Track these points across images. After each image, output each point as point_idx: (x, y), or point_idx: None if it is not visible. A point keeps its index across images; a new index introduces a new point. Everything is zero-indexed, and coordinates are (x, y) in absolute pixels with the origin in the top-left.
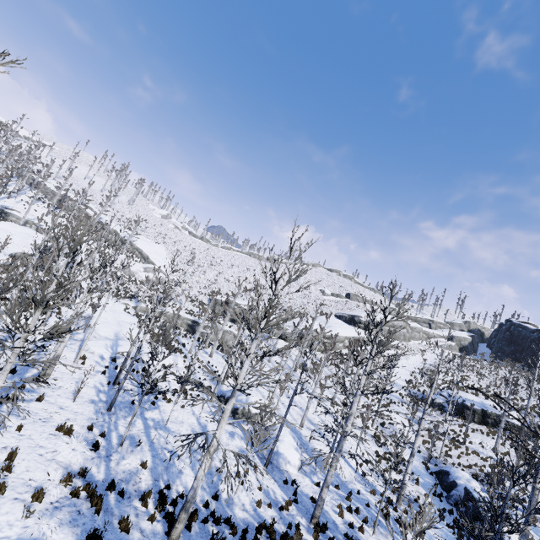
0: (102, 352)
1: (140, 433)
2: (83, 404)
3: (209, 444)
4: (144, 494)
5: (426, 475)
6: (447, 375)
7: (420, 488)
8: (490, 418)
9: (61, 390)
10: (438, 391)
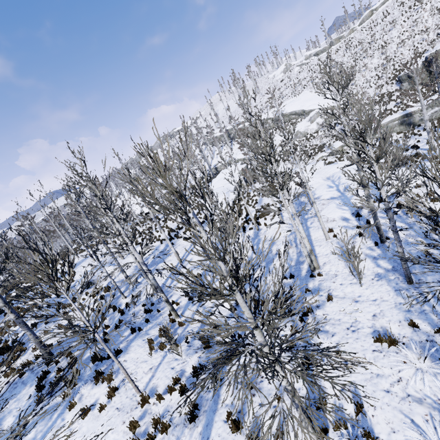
0: (340, 214)
1: None
2: (372, 285)
3: None
4: None
5: None
6: None
7: None
8: None
9: (338, 277)
10: None
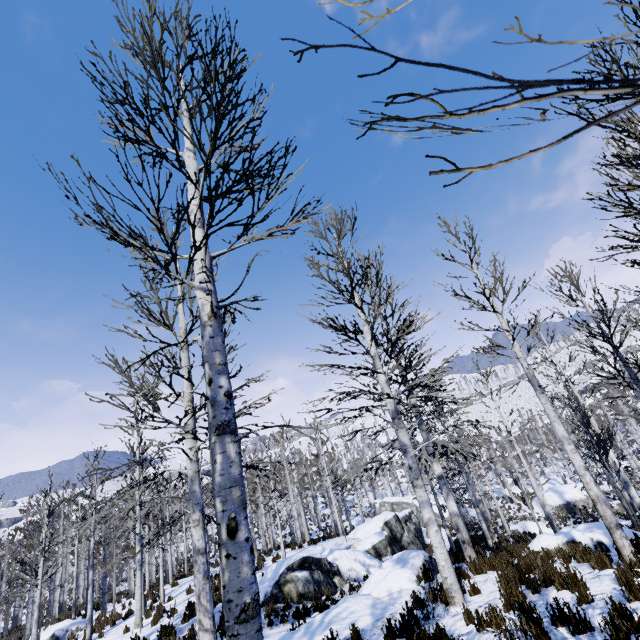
0: None
1: None
2: None
3: None
4: None
5: None
6: None
7: None
8: None
9: None
10: None
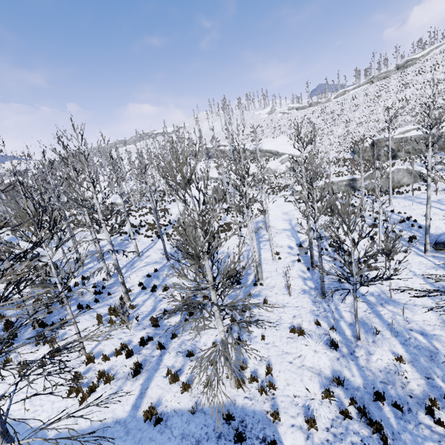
0: (288, 243)
1: (367, 314)
2: (298, 297)
3: None
4: (429, 408)
5: None
6: None
7: None
8: None
9: (275, 288)
10: None
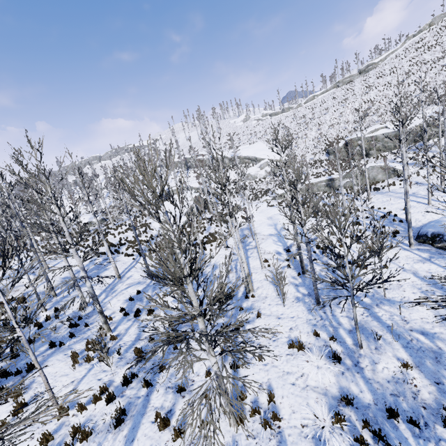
0: (275, 249)
1: (365, 318)
2: (292, 306)
3: None
4: (445, 419)
5: None
6: None
7: None
8: None
9: (268, 298)
10: None
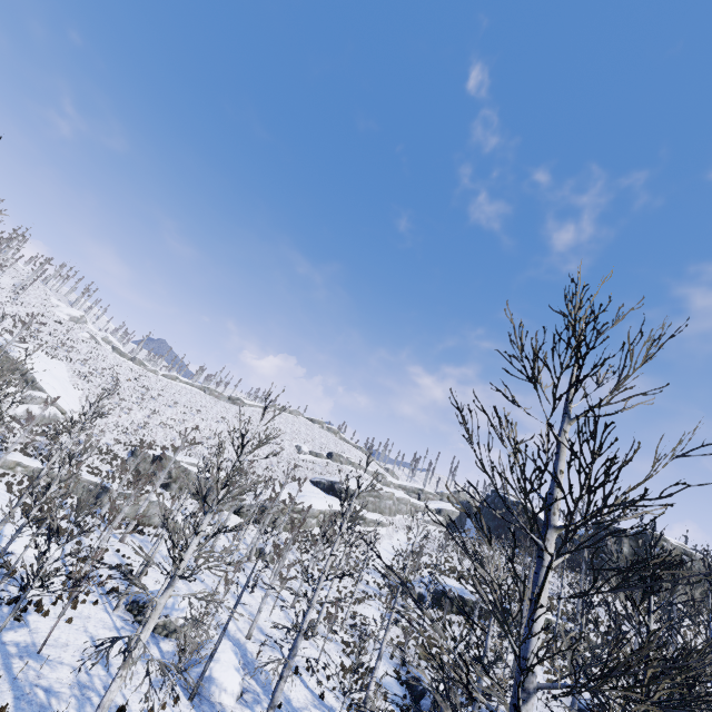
0: None
1: None
2: None
3: (134, 646)
4: None
5: (396, 686)
6: (431, 556)
7: (388, 703)
8: (468, 605)
9: None
10: (420, 577)
